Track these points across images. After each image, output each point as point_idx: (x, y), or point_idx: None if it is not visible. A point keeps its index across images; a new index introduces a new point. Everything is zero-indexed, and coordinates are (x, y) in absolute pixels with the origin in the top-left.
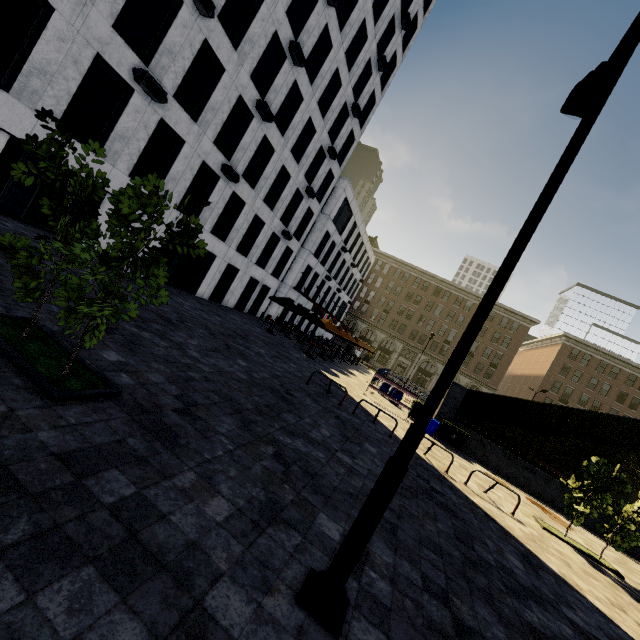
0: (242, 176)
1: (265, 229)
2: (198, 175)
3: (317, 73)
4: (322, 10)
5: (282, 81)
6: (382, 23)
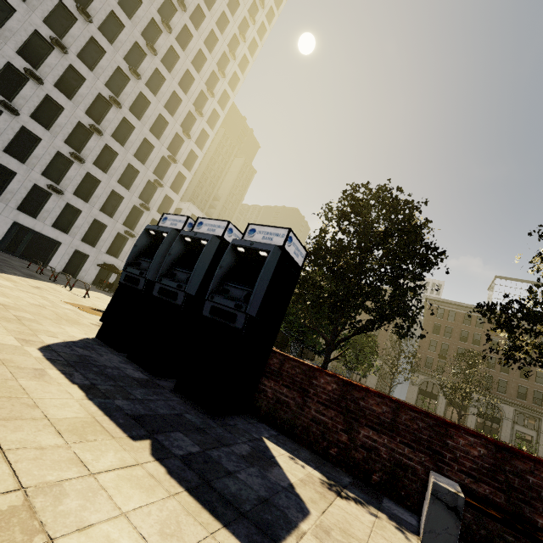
0: (77, 195)
1: (109, 230)
2: (35, 193)
3: (127, 141)
4: (117, 111)
5: (94, 144)
6: (180, 115)
